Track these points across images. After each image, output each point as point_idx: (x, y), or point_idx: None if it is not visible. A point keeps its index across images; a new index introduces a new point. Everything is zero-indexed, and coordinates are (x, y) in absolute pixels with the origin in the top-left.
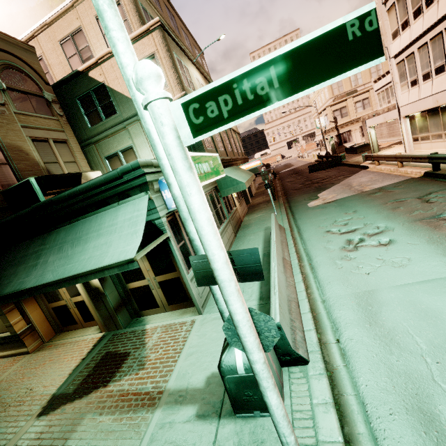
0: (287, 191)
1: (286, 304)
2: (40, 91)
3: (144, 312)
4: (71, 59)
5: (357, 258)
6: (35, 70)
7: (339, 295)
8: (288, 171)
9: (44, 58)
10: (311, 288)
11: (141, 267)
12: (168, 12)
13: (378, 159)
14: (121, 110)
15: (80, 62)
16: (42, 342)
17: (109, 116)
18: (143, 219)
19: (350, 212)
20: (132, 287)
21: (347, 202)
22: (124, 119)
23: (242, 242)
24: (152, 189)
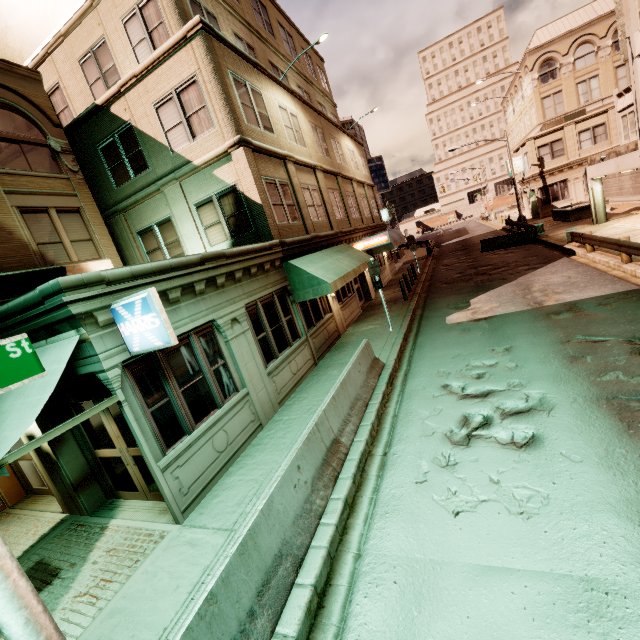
0: (432, 285)
1: (262, 571)
2: (43, 137)
3: (121, 493)
4: (94, 86)
5: (458, 467)
6: (37, 107)
7: (385, 553)
8: (454, 244)
9: (61, 85)
10: (356, 515)
11: (108, 431)
12: (254, 0)
13: (590, 242)
14: (154, 163)
15: (105, 90)
16: (5, 506)
17: (138, 172)
18: (55, 381)
19: (499, 350)
20: (101, 455)
21: (506, 325)
22: (158, 177)
23: (317, 380)
24: (94, 323)
